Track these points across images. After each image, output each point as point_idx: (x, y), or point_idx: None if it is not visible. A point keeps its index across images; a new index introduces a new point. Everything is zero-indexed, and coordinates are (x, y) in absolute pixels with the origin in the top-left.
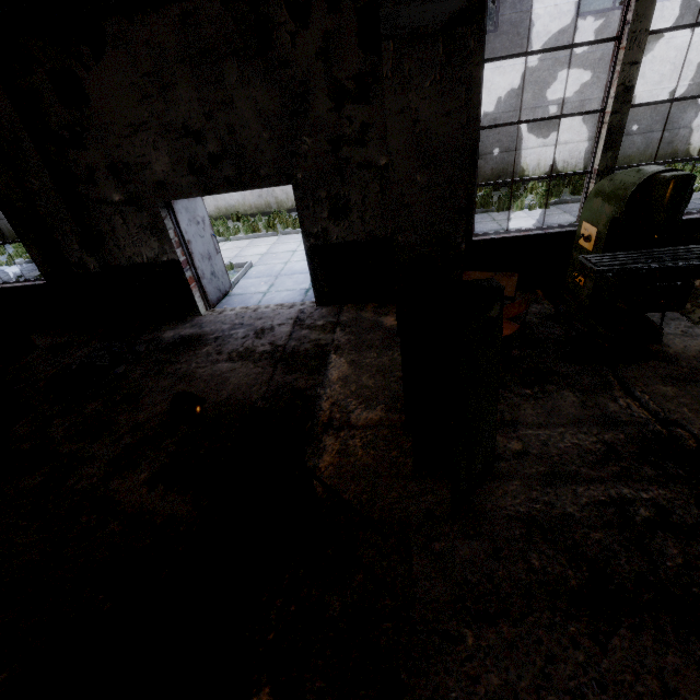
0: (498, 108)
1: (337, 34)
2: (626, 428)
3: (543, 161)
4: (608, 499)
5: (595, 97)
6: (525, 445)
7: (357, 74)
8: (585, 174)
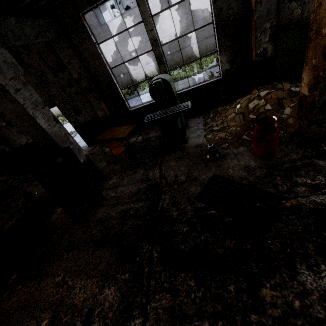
0: (179, 27)
1: (42, 50)
2: (149, 182)
3: (208, 45)
4: (125, 209)
5: None
6: (116, 194)
7: (56, 62)
8: None
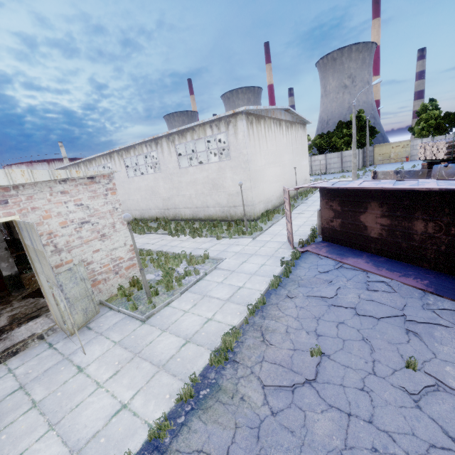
0: (168, 194)
1: None
2: None
3: (186, 213)
4: None
5: (194, 193)
6: None
7: None
8: (200, 220)
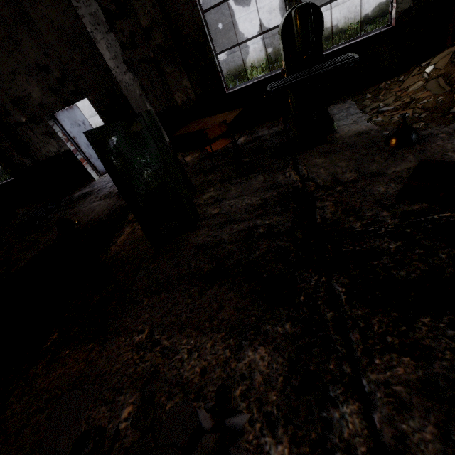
0: None
1: None
2: (280, 188)
3: (328, 22)
4: (247, 228)
5: None
6: (221, 210)
7: None
8: (363, 23)
